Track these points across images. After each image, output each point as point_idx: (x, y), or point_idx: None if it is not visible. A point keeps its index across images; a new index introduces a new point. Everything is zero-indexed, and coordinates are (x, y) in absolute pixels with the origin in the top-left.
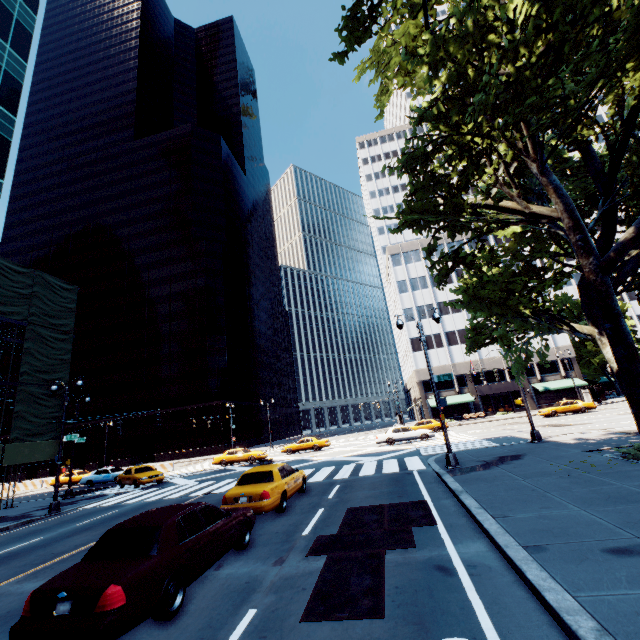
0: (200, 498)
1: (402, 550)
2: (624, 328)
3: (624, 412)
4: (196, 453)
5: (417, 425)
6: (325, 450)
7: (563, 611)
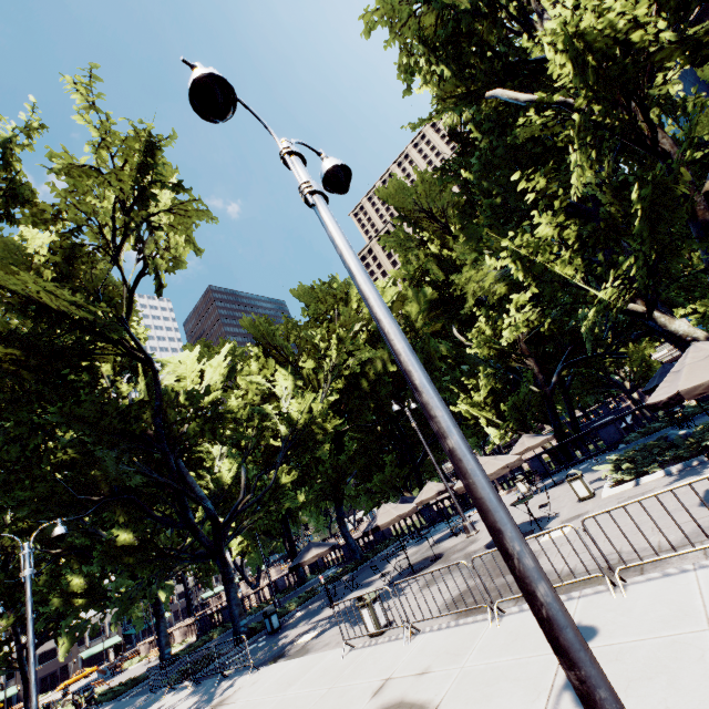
0: None
1: None
2: (26, 669)
3: None
4: None
5: None
6: None
7: None
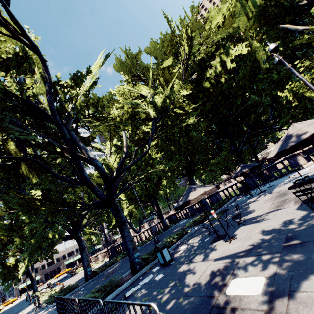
0: None
1: None
2: (30, 273)
3: None
4: None
5: (2, 305)
6: None
7: None
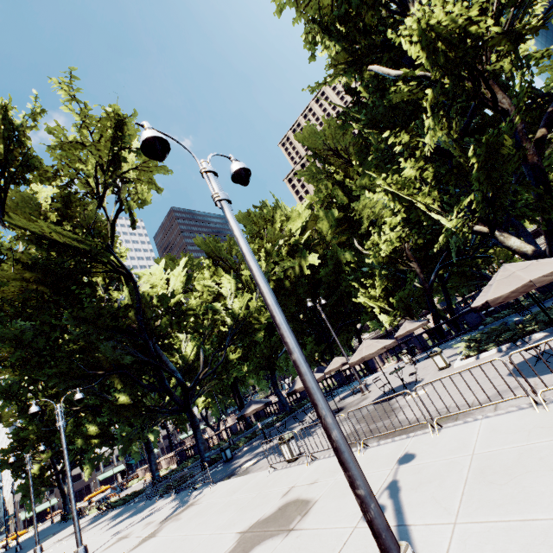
0: None
1: None
2: (62, 487)
3: None
4: None
5: (4, 540)
6: None
7: None
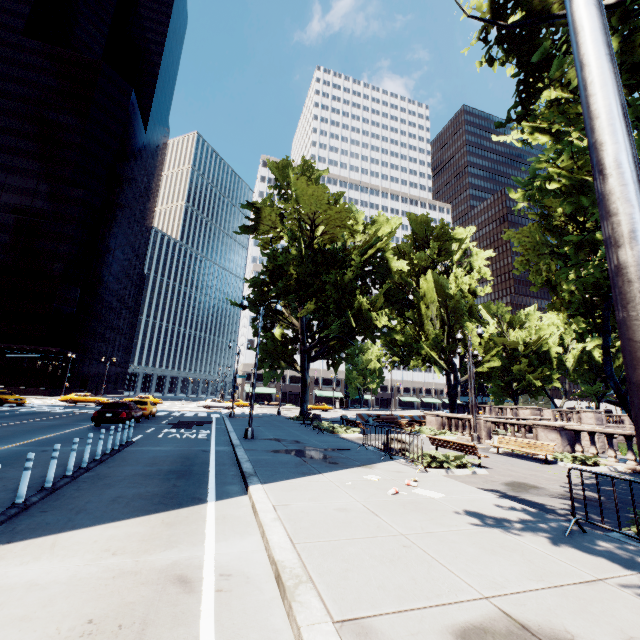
0: (84, 413)
1: (199, 425)
2: (305, 374)
3: (339, 413)
4: (14, 391)
5: (229, 401)
6: (158, 406)
7: (228, 427)
